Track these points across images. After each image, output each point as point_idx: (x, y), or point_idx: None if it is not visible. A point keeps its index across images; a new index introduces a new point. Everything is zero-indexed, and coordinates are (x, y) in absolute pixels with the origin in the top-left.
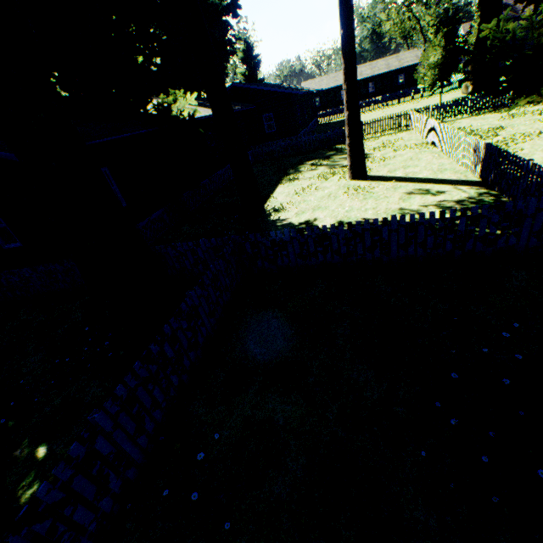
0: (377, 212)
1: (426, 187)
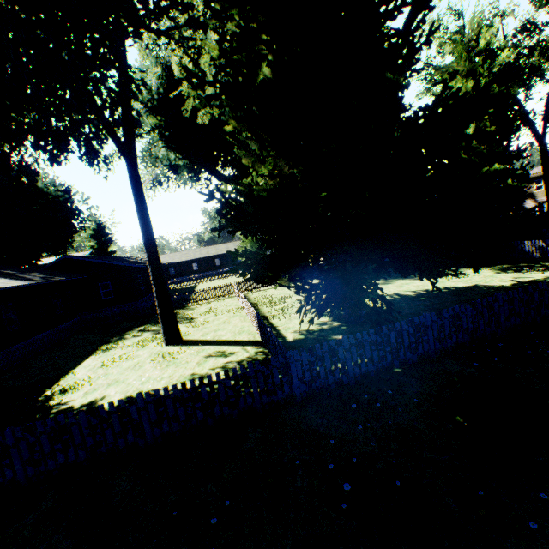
0: (171, 380)
1: (223, 348)
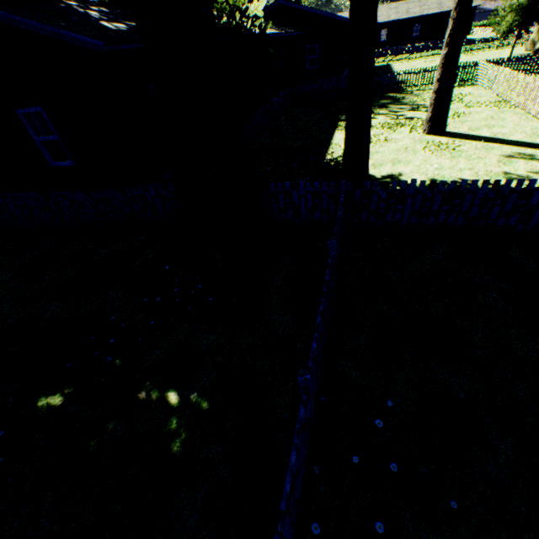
0: (476, 174)
1: (526, 151)
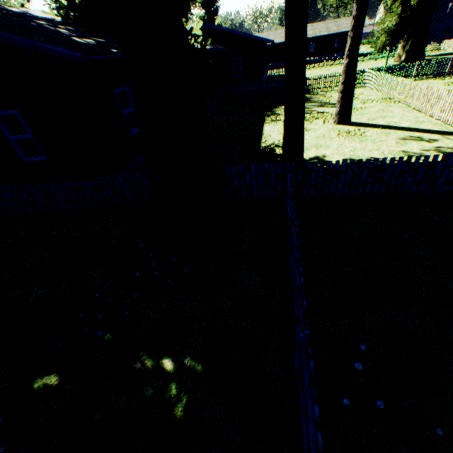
0: (382, 153)
1: (415, 134)
